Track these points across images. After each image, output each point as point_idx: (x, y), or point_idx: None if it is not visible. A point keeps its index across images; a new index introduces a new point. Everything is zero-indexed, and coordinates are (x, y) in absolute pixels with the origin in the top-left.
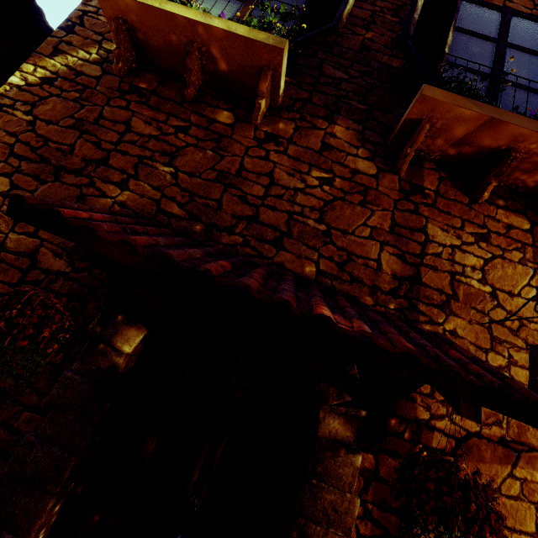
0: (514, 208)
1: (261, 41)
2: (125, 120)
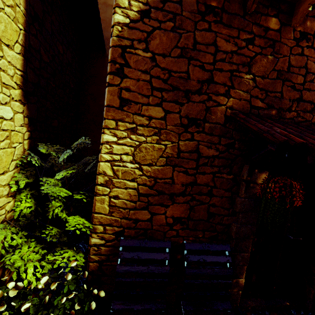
0: None
1: None
2: (212, 41)
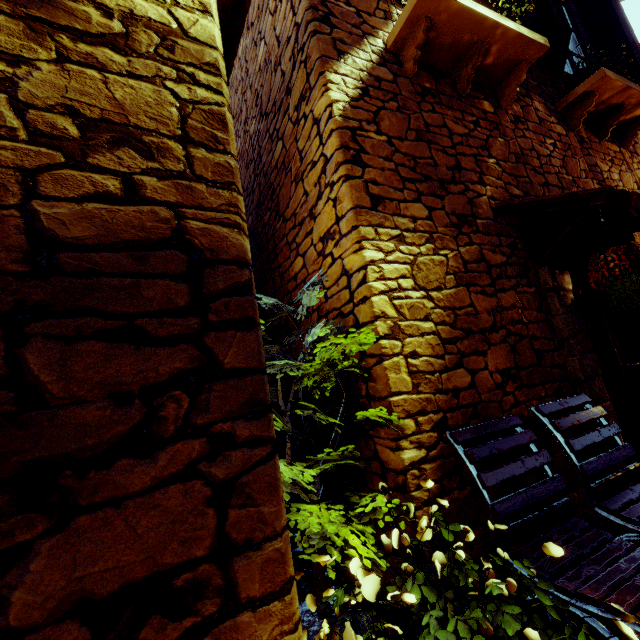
0: (610, 140)
1: (539, 41)
2: (442, 124)
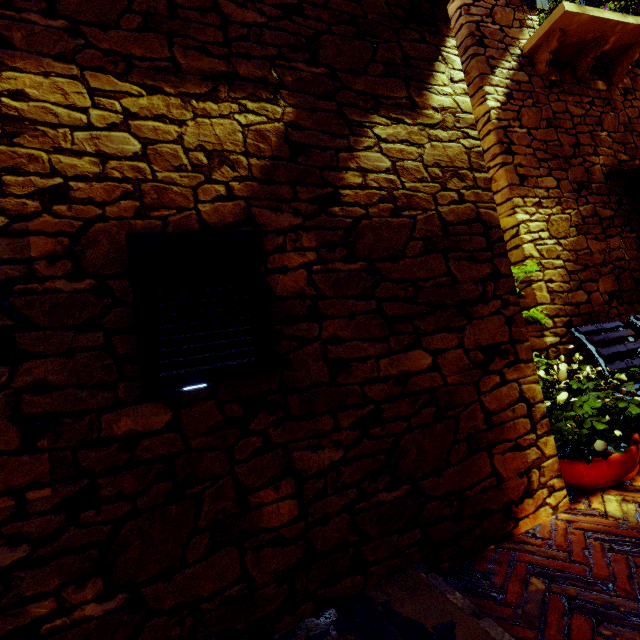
0: None
1: None
2: (565, 109)
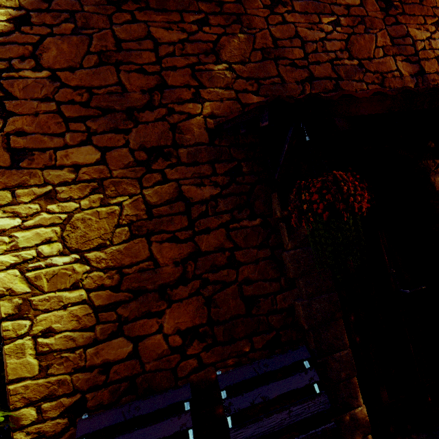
0: None
1: None
2: (145, 34)
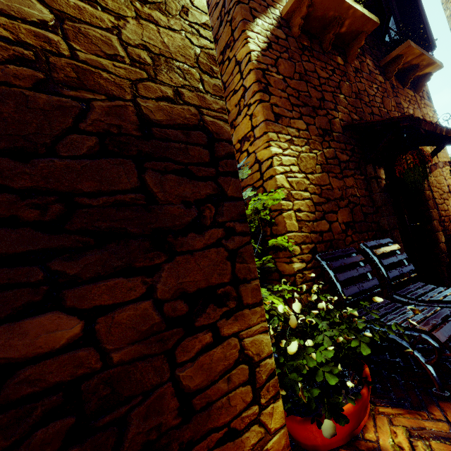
0: (409, 88)
1: (374, 20)
2: (314, 70)
